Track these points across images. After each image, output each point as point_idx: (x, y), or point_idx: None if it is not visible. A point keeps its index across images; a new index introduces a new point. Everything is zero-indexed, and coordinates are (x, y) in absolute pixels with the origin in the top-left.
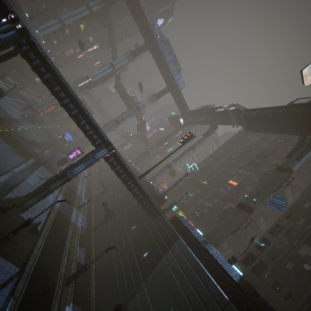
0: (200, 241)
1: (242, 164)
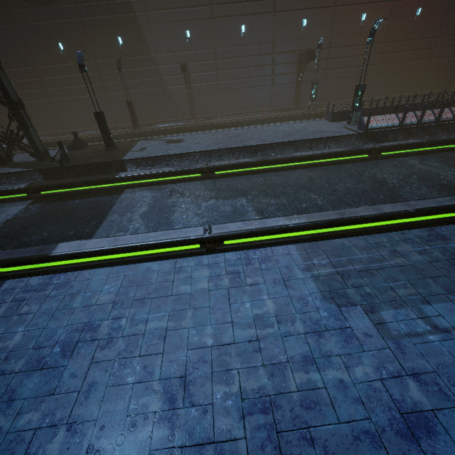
0: None
1: None
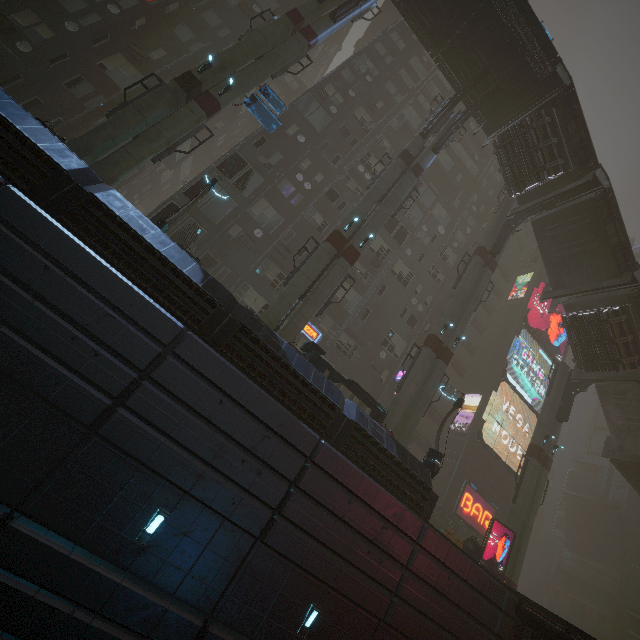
0: (69, 171)
1: None
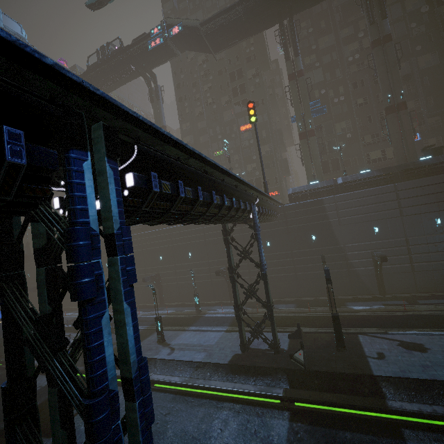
0: (334, 184)
1: (224, 101)
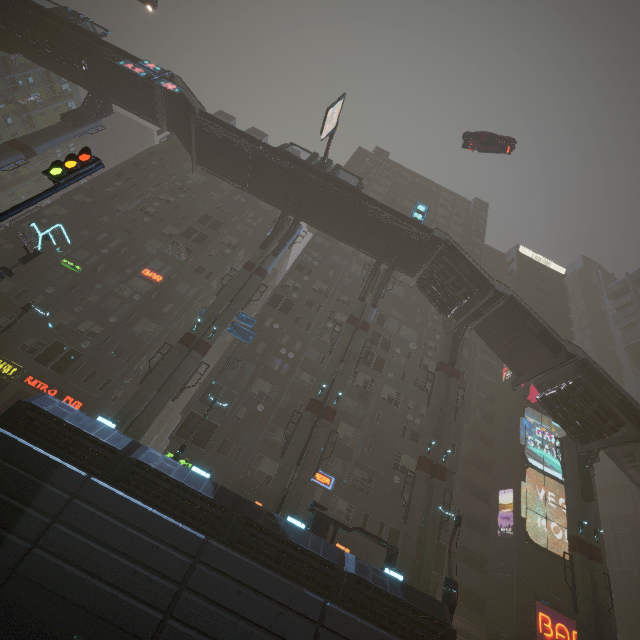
0: (123, 450)
1: (169, 231)
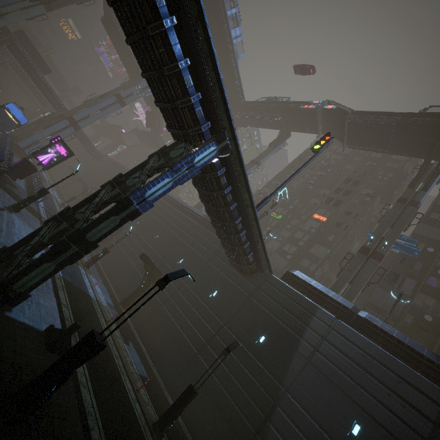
0: (351, 309)
1: (323, 192)
